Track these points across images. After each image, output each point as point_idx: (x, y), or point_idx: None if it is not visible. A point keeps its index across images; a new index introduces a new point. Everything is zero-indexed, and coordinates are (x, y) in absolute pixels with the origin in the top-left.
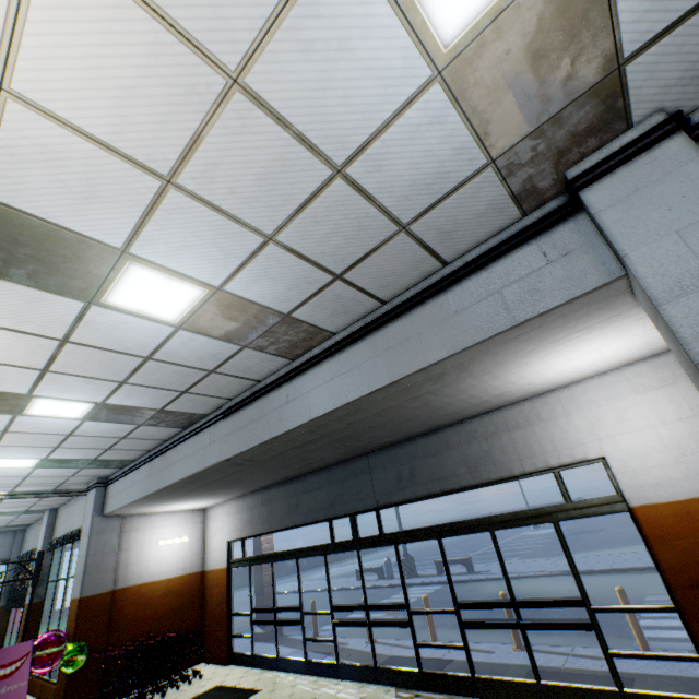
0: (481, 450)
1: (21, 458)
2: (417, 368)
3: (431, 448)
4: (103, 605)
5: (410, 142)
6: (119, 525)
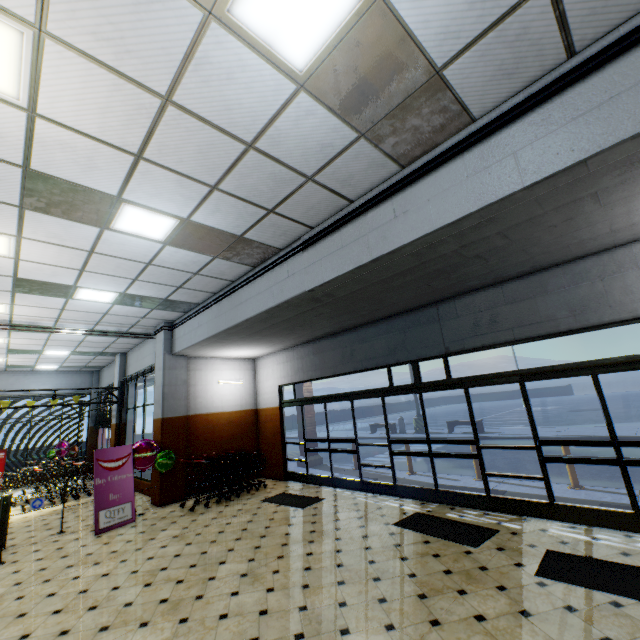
0: (592, 292)
1: (102, 290)
2: (635, 131)
3: (522, 293)
4: (180, 426)
5: None
6: (186, 364)
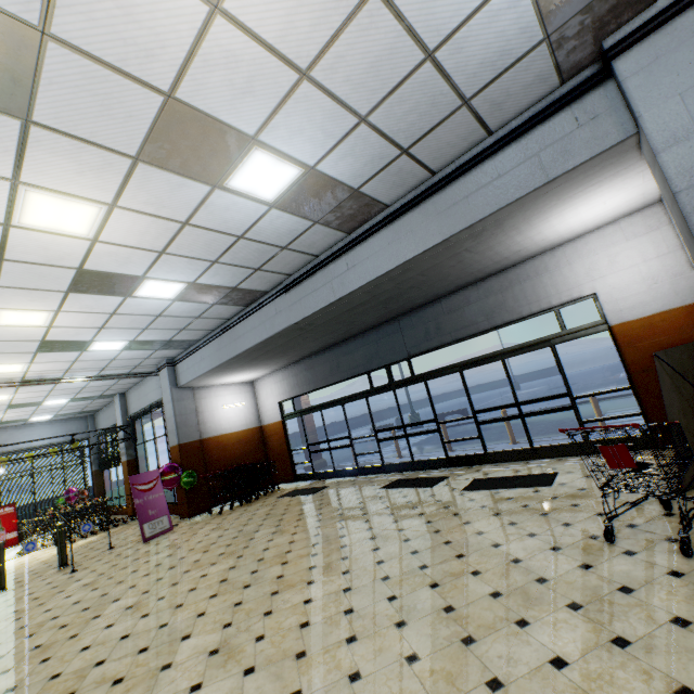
0: (496, 301)
1: (115, 340)
2: (466, 226)
3: (454, 305)
4: (196, 449)
5: (488, 26)
6: (192, 395)
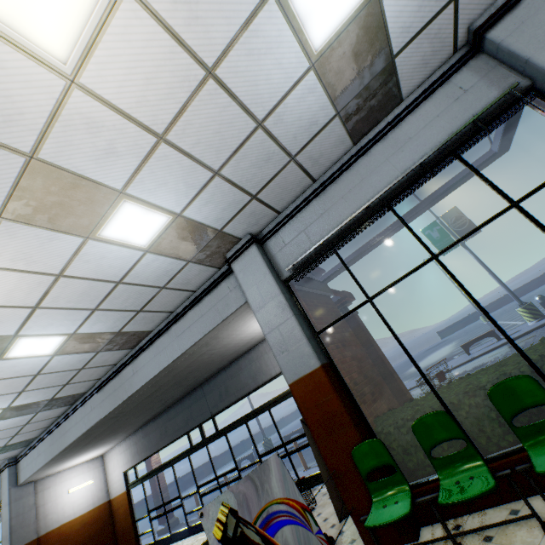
0: (257, 367)
1: None
2: (191, 345)
3: (234, 372)
4: None
5: (147, 267)
6: (33, 489)
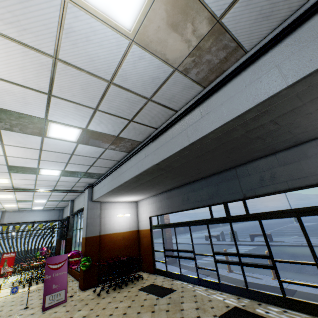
0: None
1: (52, 169)
2: None
3: (290, 158)
4: (95, 241)
5: None
6: (99, 206)
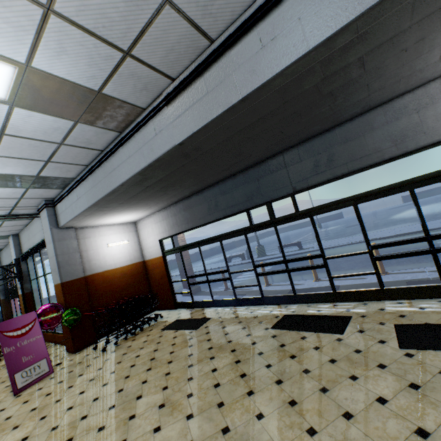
0: (410, 123)
1: None
2: None
3: (353, 133)
4: (80, 286)
5: None
6: (74, 235)
